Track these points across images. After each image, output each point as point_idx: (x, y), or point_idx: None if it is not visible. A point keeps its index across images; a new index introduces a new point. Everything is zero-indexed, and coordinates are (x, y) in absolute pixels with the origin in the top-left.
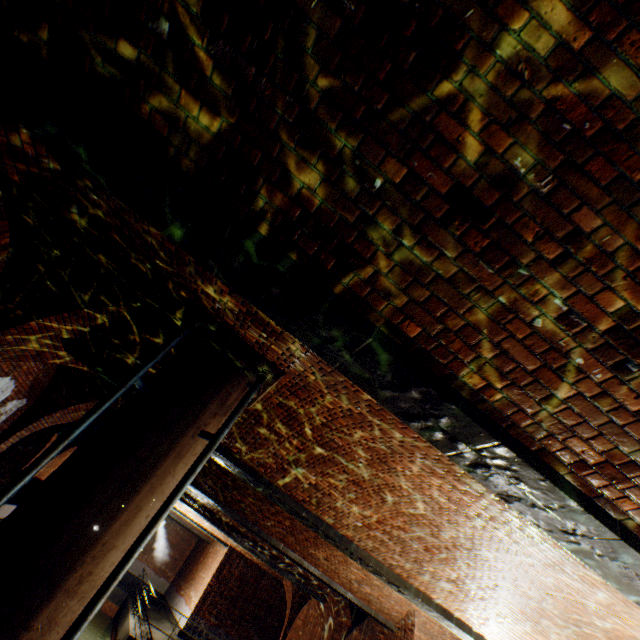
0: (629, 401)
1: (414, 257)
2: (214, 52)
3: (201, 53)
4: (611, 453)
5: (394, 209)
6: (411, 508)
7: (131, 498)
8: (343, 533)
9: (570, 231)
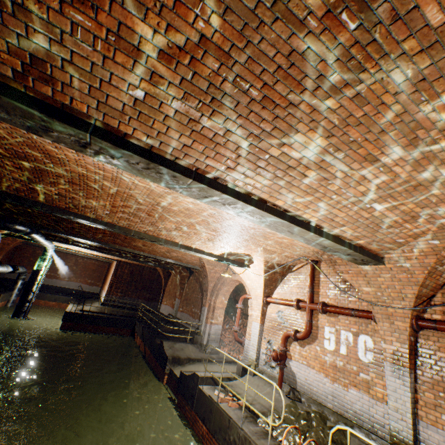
0: None
1: None
2: None
3: None
4: (15, 52)
5: None
6: (111, 189)
7: None
8: (107, 222)
9: None
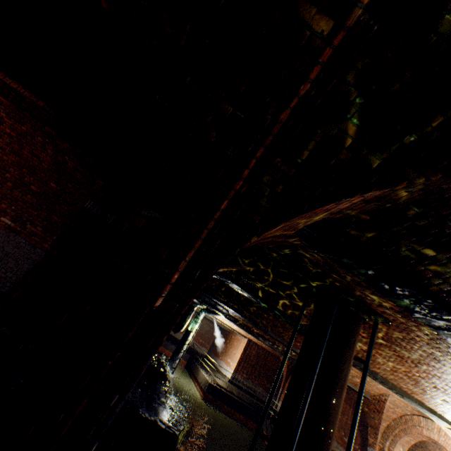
0: None
1: None
2: None
3: None
4: None
5: None
6: (438, 374)
7: (341, 396)
8: (372, 369)
9: None
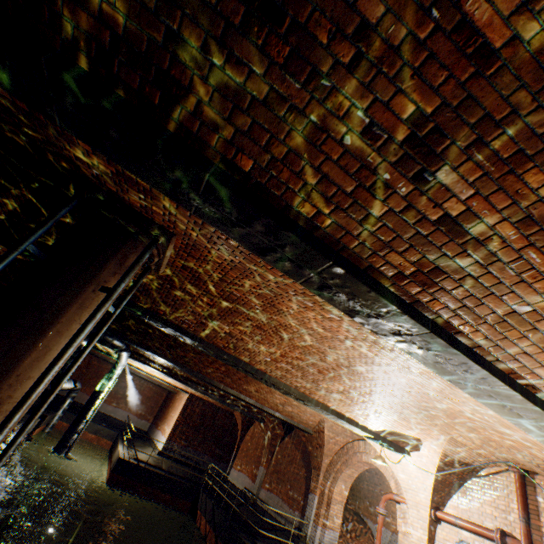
0: (429, 211)
1: (228, 79)
2: None
3: None
4: (421, 263)
5: (195, 19)
6: (302, 341)
7: (38, 340)
8: (258, 368)
9: (359, 25)
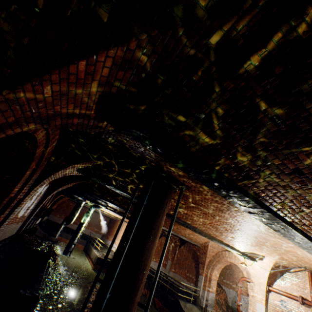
0: None
1: (272, 180)
2: (220, 125)
3: (214, 124)
4: None
5: (271, 169)
6: (225, 220)
7: (155, 241)
8: (193, 226)
9: None
